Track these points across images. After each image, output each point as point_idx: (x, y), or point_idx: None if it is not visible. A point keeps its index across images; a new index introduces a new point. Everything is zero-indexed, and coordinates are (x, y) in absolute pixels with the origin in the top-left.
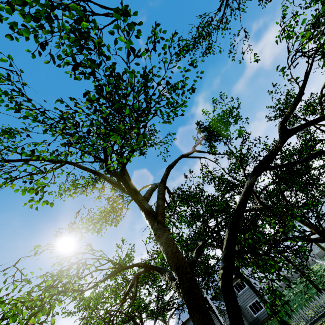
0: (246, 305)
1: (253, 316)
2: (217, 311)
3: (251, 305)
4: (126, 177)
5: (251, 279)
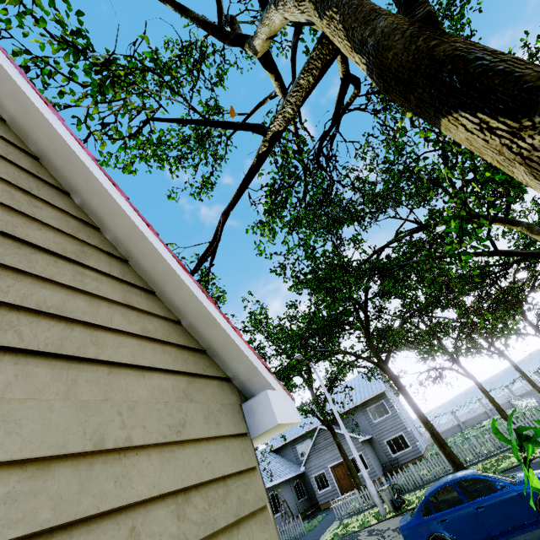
0: (383, 439)
1: (390, 456)
2: (337, 413)
3: (391, 440)
4: (234, 26)
5: (399, 408)
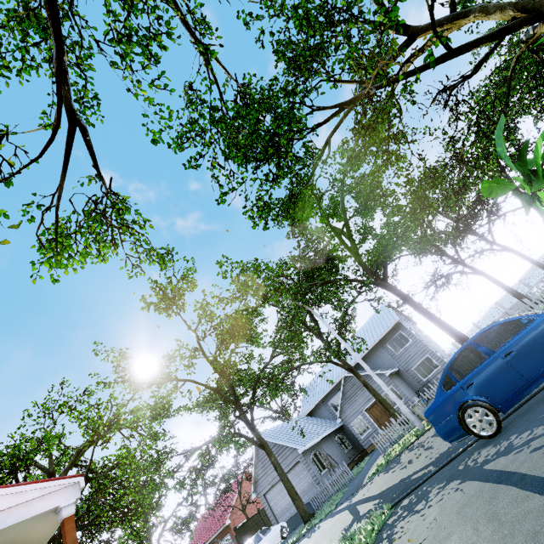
0: (410, 368)
1: (422, 381)
2: (348, 347)
3: (418, 366)
4: None
5: (419, 334)
